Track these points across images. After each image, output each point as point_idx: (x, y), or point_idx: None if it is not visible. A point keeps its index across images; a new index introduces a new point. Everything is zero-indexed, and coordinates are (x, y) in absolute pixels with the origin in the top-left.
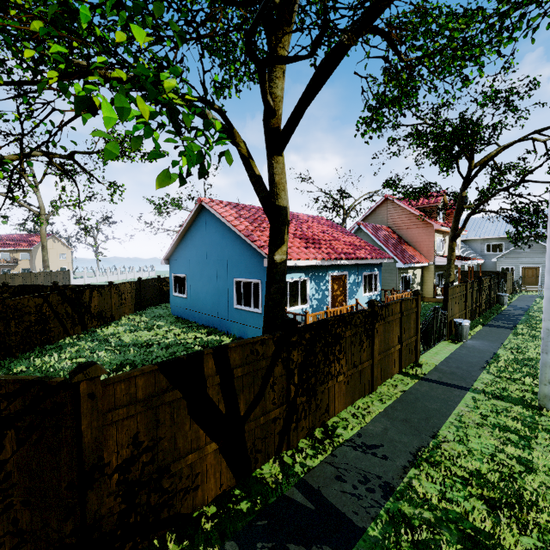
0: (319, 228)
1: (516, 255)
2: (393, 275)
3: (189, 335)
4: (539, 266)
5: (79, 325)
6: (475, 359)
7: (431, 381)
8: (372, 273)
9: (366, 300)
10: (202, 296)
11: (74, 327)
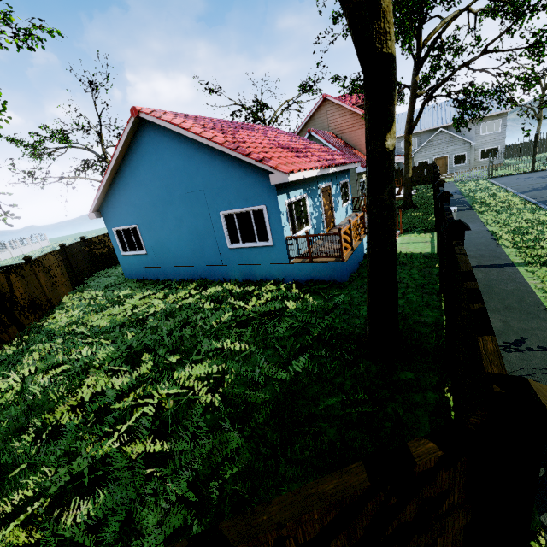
0: (282, 137)
1: (430, 148)
2: (353, 182)
3: (179, 295)
4: (447, 155)
5: (11, 325)
6: (482, 239)
7: (477, 267)
8: (345, 181)
9: (345, 211)
10: (172, 246)
11: (6, 331)
